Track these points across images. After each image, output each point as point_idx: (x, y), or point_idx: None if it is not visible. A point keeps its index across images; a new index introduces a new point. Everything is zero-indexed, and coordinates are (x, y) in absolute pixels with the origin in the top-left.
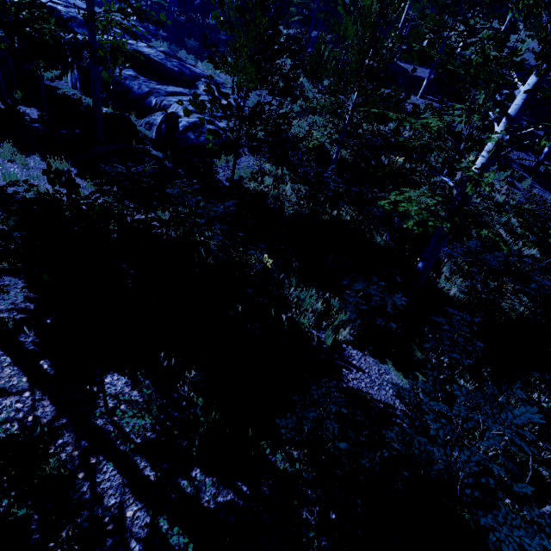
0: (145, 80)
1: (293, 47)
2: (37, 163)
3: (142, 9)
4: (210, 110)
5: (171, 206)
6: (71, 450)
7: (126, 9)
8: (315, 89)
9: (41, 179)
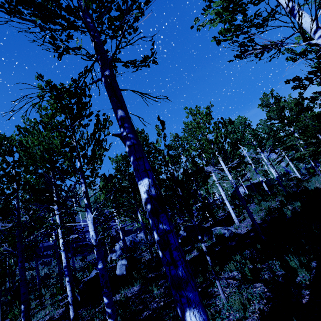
0: None
1: None
2: None
3: None
4: None
5: None
6: None
7: None
8: None
9: None
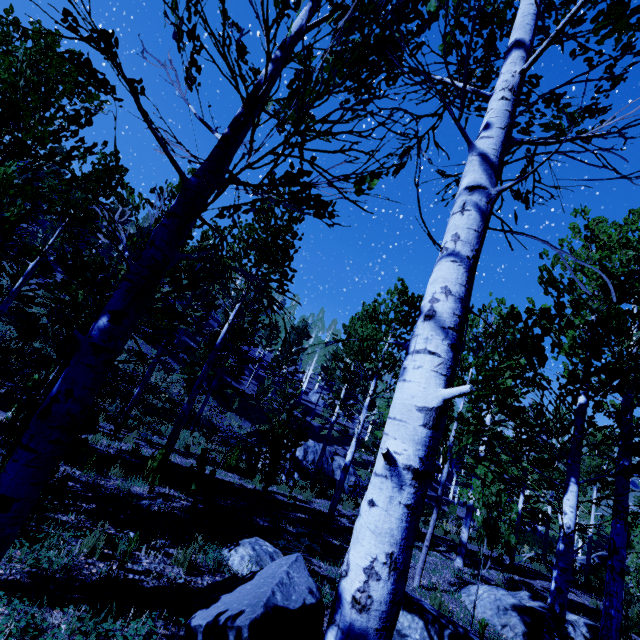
0: None
1: None
2: None
3: None
4: None
5: None
6: None
7: None
8: None
9: None
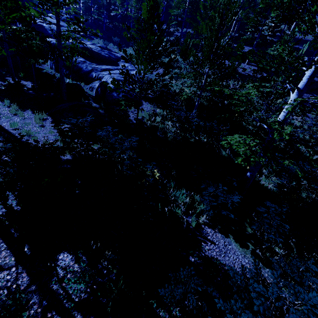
0: (89, 63)
1: (172, 38)
2: (29, 114)
3: (89, 21)
4: (122, 87)
5: (101, 142)
6: (37, 308)
7: (78, 29)
8: (185, 63)
9: (31, 125)
